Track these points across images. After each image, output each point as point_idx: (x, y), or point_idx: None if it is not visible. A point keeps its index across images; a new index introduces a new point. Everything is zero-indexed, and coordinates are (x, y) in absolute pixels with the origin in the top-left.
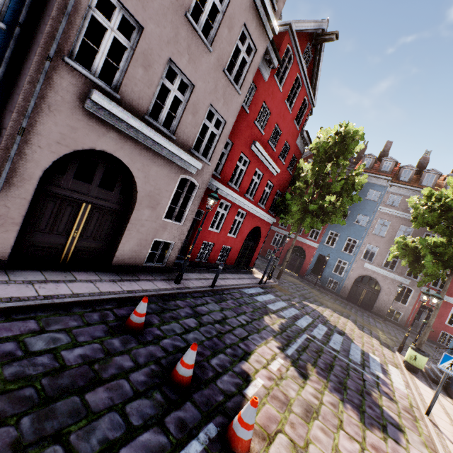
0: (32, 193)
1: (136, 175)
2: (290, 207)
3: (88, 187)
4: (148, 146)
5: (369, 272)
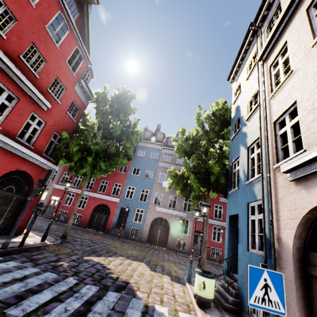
0: None
1: None
2: (69, 147)
3: None
4: None
5: (160, 214)
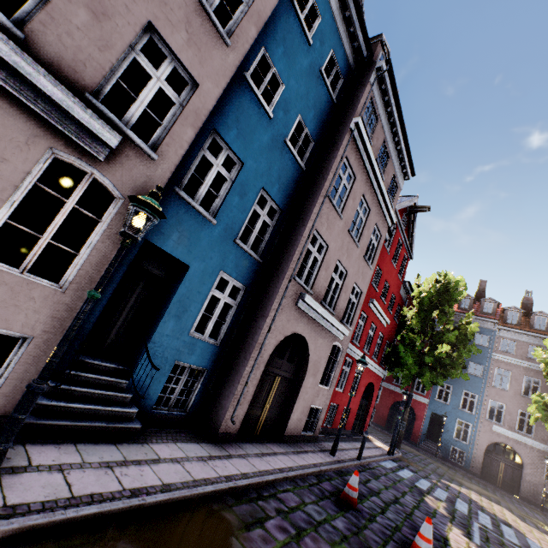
0: (260, 373)
1: (310, 348)
2: (404, 359)
3: (281, 362)
4: (320, 323)
5: (502, 438)
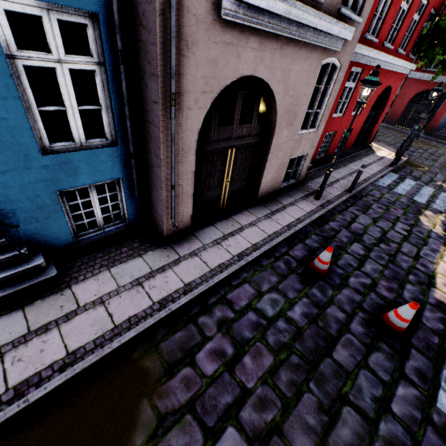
0: (193, 164)
1: (275, 91)
2: None
3: (230, 130)
4: (290, 37)
5: None
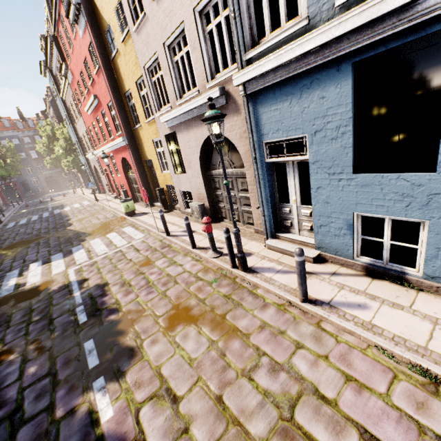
0: None
1: None
2: (1, 173)
3: None
4: None
5: (48, 175)
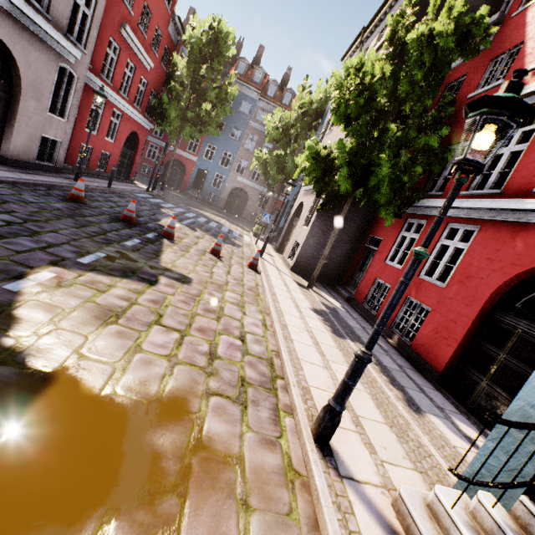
0: None
1: (18, 59)
2: (168, 112)
3: None
4: (26, 26)
5: (241, 185)
